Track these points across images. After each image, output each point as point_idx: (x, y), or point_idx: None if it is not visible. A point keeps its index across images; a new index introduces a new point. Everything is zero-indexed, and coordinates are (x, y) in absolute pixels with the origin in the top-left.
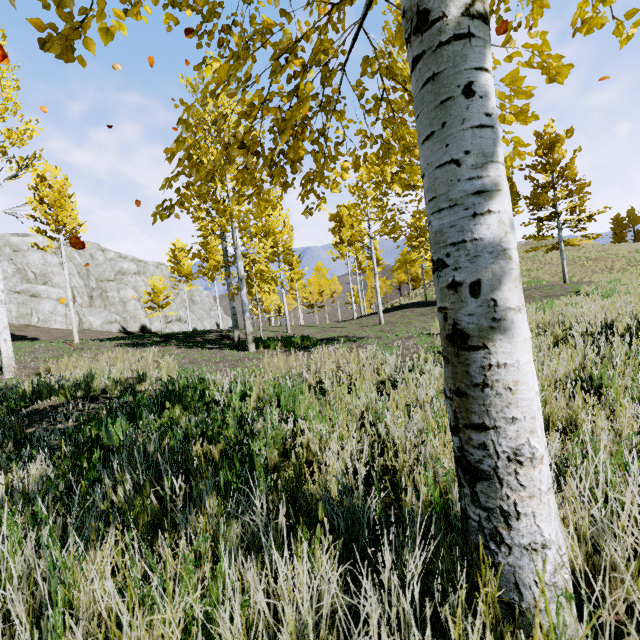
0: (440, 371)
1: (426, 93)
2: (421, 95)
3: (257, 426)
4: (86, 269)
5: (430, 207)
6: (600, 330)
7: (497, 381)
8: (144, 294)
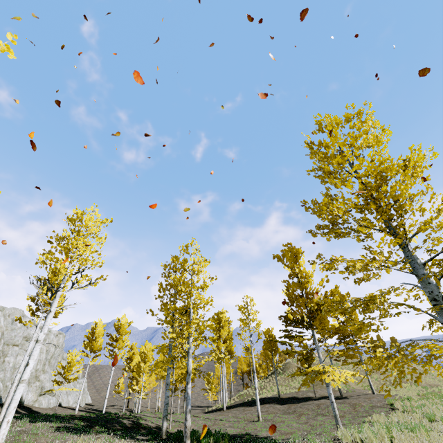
0: None
1: None
2: None
3: None
4: (2, 332)
5: None
6: None
7: None
8: (58, 366)
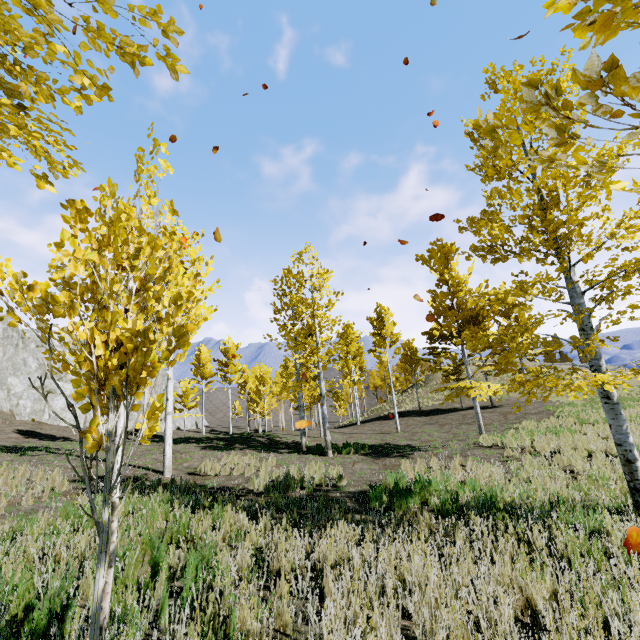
0: (542, 472)
1: (611, 411)
2: (609, 410)
3: (501, 496)
4: None
5: (615, 432)
6: (605, 450)
7: (639, 470)
8: (174, 395)
